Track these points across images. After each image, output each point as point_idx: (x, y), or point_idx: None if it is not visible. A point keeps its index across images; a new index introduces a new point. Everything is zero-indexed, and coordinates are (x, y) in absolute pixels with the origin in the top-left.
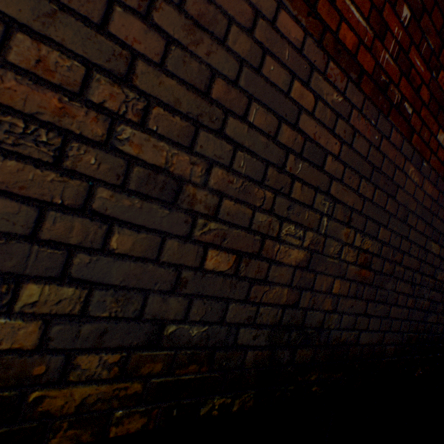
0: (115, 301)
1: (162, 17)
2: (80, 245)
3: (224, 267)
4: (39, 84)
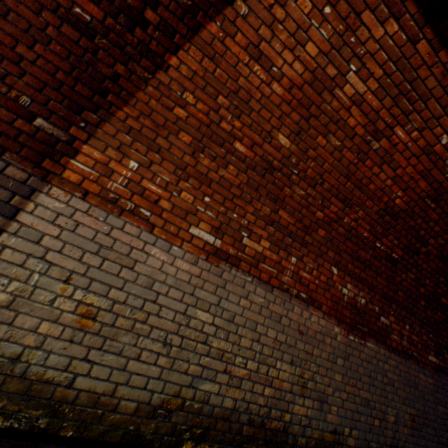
0: (362, 434)
1: (363, 363)
2: (357, 419)
3: (377, 423)
4: (352, 386)
